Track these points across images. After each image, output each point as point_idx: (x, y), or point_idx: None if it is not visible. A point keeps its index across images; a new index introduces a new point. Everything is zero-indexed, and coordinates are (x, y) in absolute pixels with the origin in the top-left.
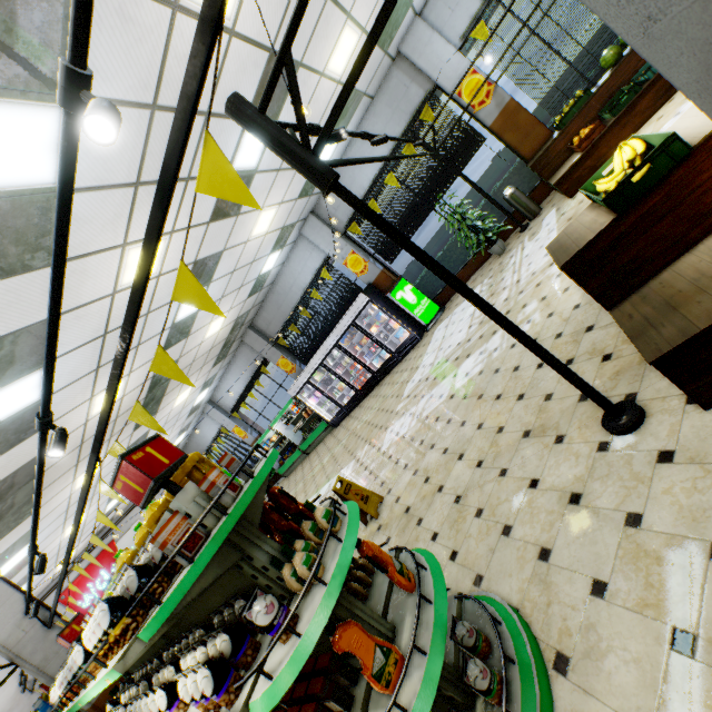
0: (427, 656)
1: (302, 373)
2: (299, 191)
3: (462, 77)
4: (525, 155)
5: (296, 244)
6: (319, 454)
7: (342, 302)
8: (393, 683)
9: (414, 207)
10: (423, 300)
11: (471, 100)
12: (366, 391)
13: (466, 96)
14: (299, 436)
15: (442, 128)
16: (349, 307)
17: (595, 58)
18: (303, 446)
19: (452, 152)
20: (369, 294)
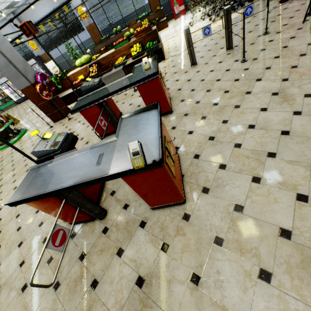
0: (6, 125)
1: (2, 78)
2: (5, 7)
3: (76, 7)
4: (95, 42)
5: (3, 21)
6: (9, 112)
7: (26, 56)
8: (1, 128)
9: (59, 37)
10: (59, 71)
11: (78, 16)
12: None
13: (79, 12)
14: (0, 103)
15: (71, 16)
16: (27, 61)
17: (115, 27)
18: (1, 107)
19: (74, 27)
20: (37, 60)
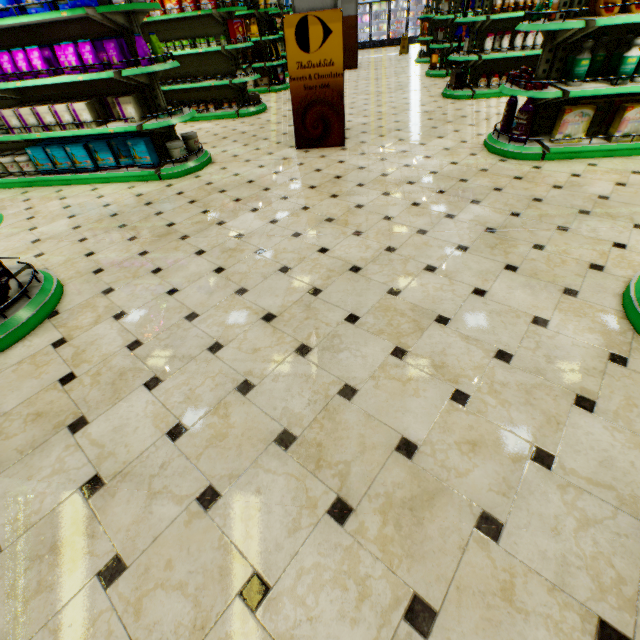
0: None
1: None
2: None
3: None
4: None
5: None
6: None
7: None
8: None
9: None
10: None
11: None
12: (392, 44)
13: None
14: None
15: None
16: None
17: None
18: None
19: None
20: None
